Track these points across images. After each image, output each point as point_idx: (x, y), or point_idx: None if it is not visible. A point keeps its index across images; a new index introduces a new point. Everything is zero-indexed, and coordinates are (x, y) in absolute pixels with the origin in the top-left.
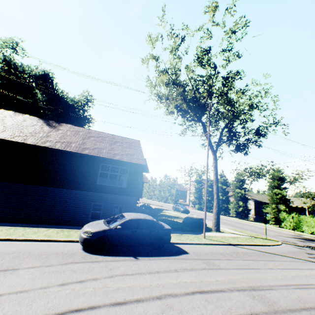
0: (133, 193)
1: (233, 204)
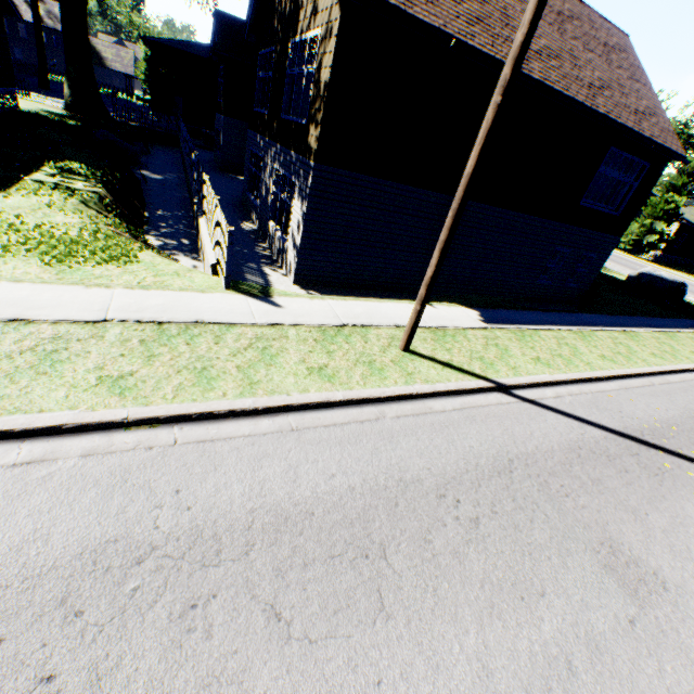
0: (621, 228)
1: (637, 226)
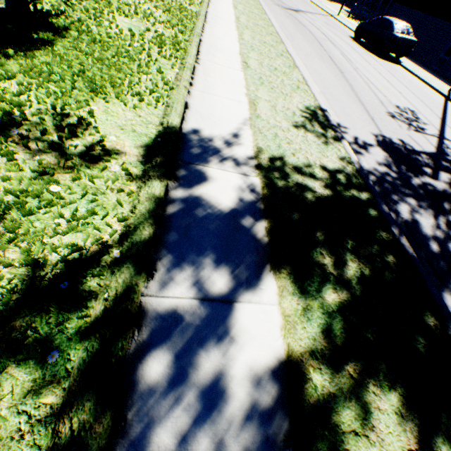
0: None
1: None
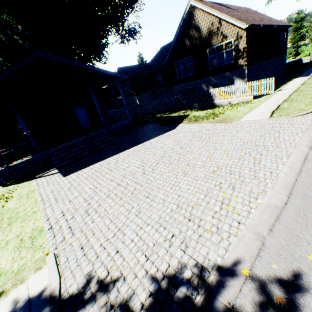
0: (286, 51)
1: None
